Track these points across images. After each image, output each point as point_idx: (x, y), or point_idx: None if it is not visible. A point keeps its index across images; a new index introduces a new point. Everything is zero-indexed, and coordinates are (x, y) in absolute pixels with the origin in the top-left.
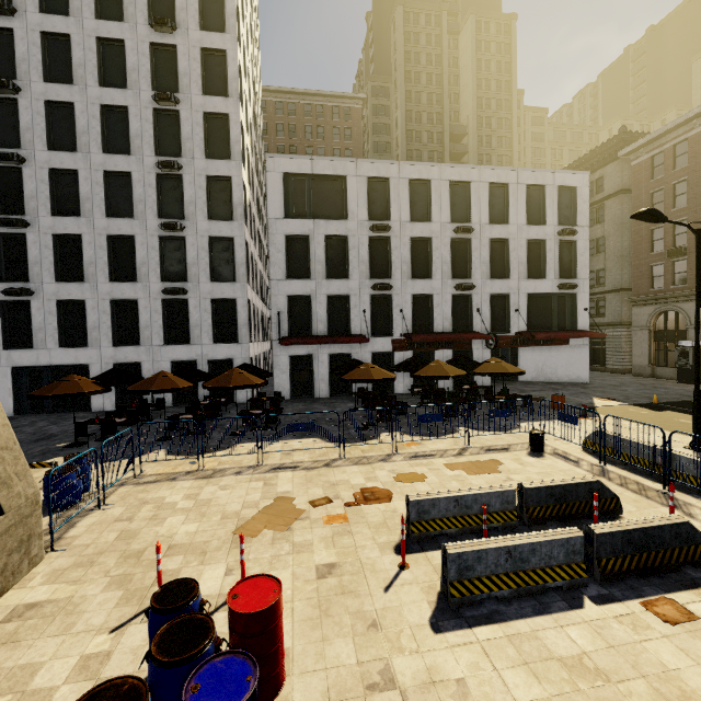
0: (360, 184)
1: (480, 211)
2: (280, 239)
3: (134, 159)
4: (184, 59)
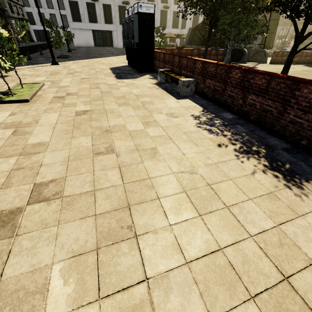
0: None
1: None
2: None
3: None
4: None
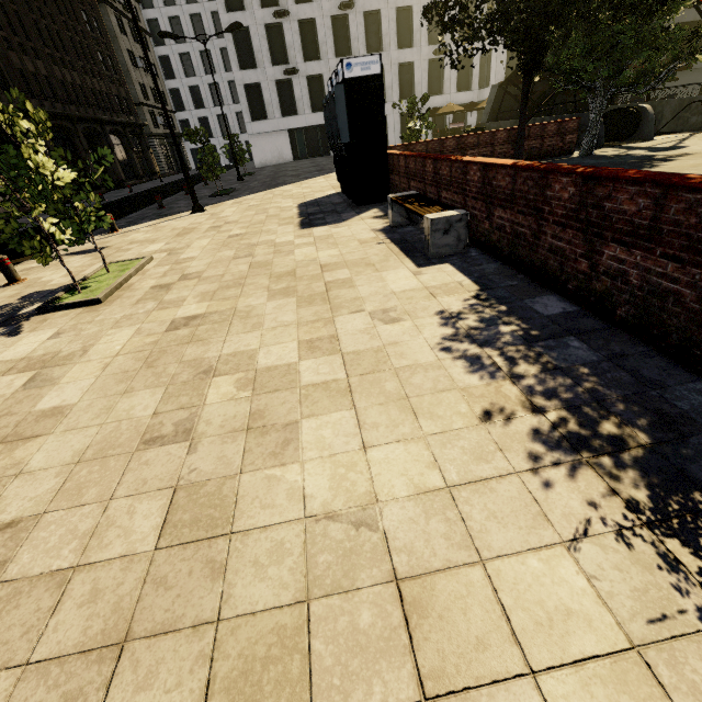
0: None
1: None
2: None
3: None
4: None
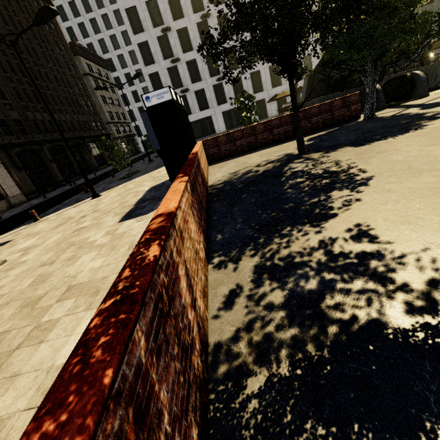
0: None
1: None
2: None
3: None
4: None
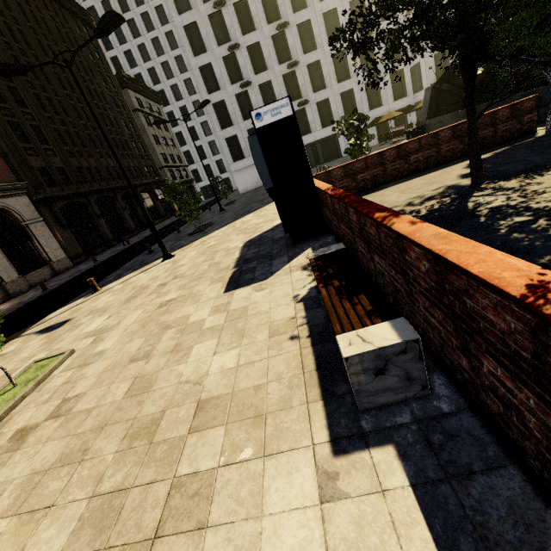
0: None
1: None
2: None
3: None
4: None
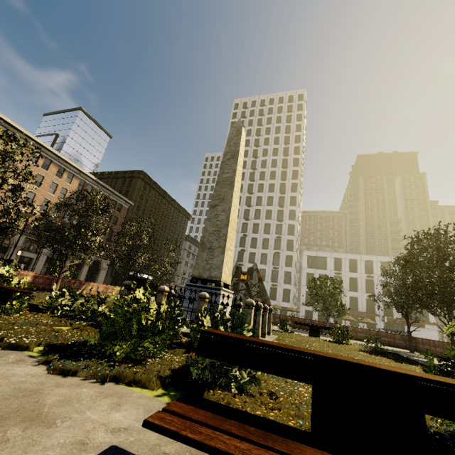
0: (331, 259)
1: (377, 271)
2: (305, 274)
3: (268, 250)
4: (284, 227)
